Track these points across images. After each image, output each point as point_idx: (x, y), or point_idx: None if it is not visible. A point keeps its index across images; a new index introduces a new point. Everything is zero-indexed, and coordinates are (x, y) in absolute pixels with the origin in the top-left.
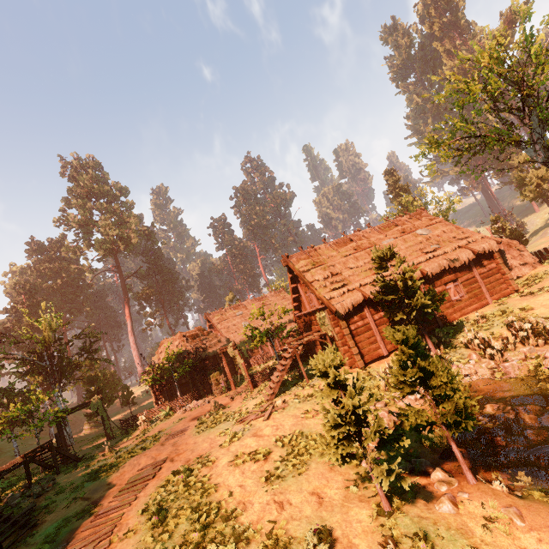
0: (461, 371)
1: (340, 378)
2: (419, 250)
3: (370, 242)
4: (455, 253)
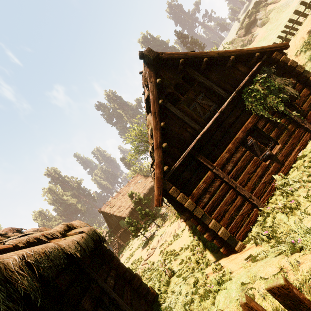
0: (161, 213)
1: (131, 221)
2: (141, 187)
3: (126, 191)
4: (150, 184)
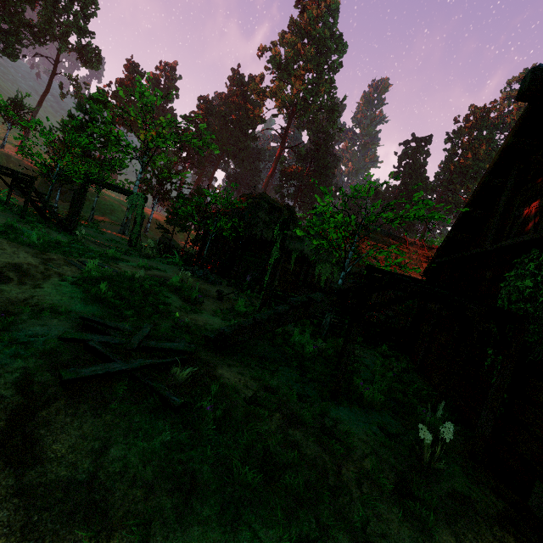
0: None
1: None
2: None
3: None
4: None
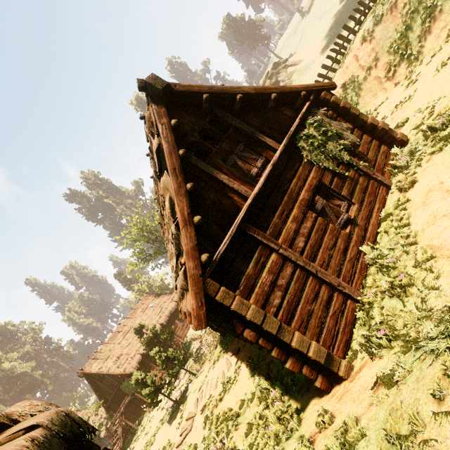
0: (194, 351)
1: (143, 377)
2: (155, 314)
3: (129, 326)
4: (169, 306)
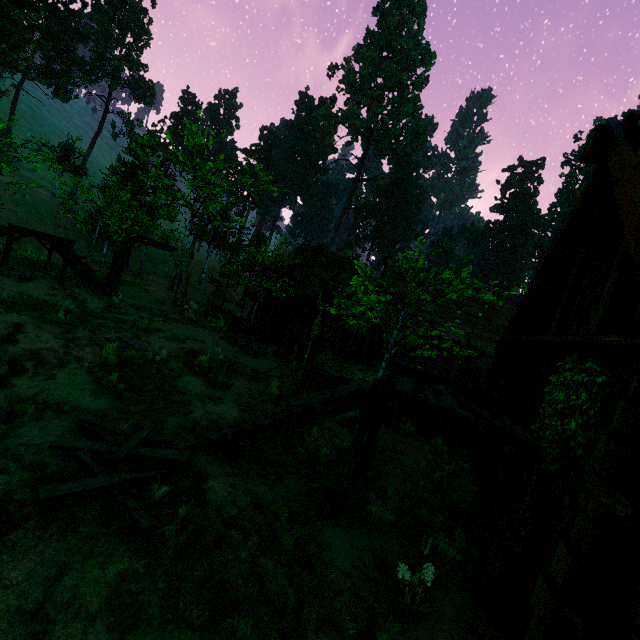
0: None
1: None
2: None
3: None
4: None
